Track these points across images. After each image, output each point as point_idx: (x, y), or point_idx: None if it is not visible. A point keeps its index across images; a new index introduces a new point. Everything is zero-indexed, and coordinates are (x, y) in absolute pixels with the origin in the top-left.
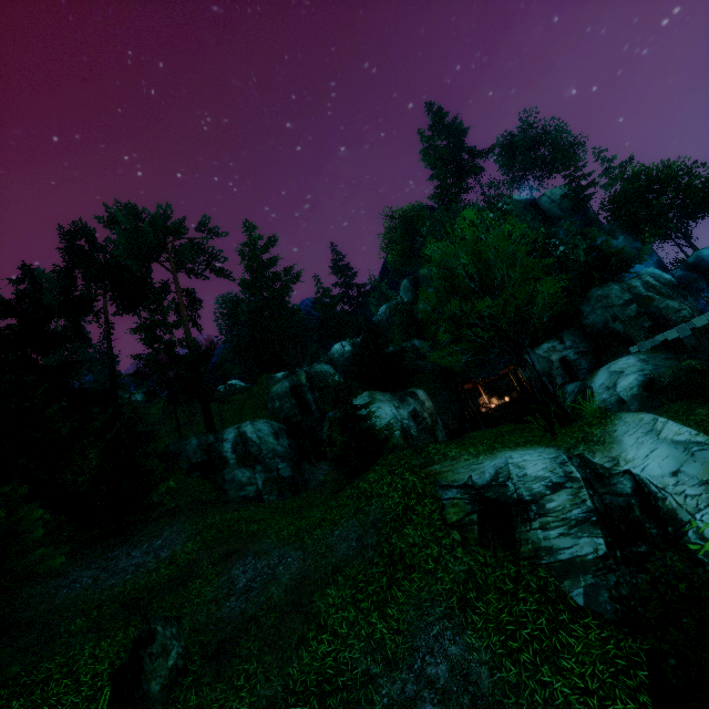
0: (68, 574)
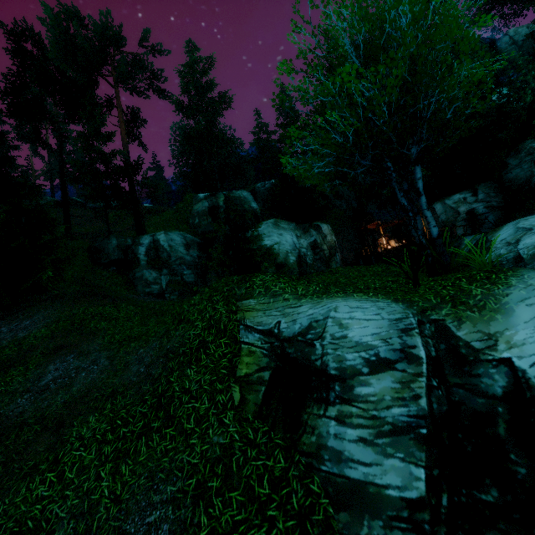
0: None
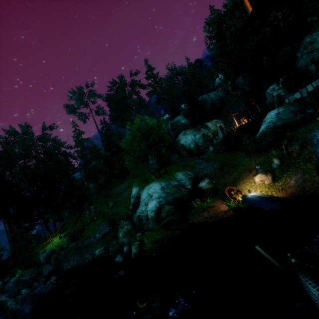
0: (116, 187)
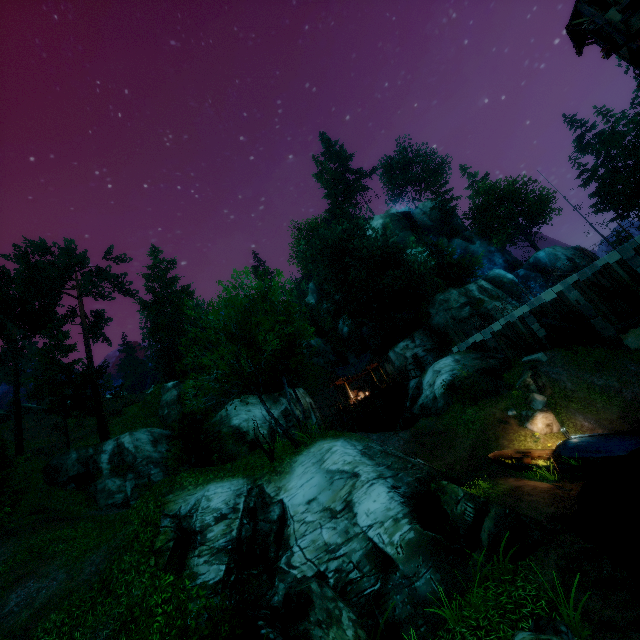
0: None
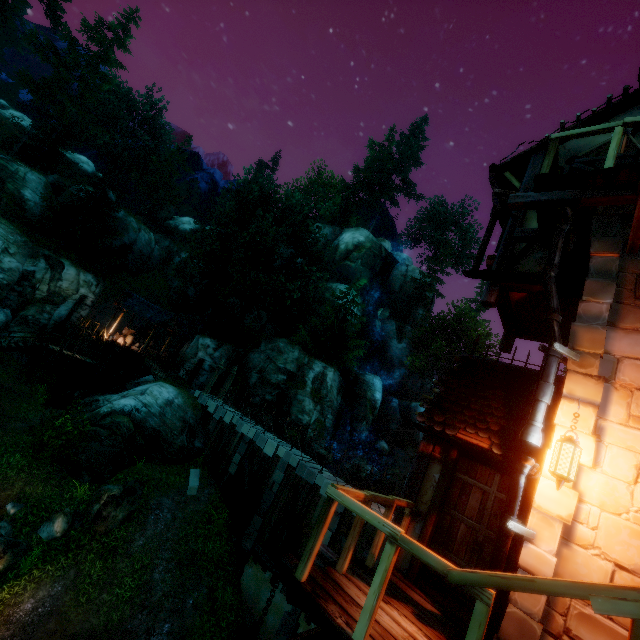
0: None
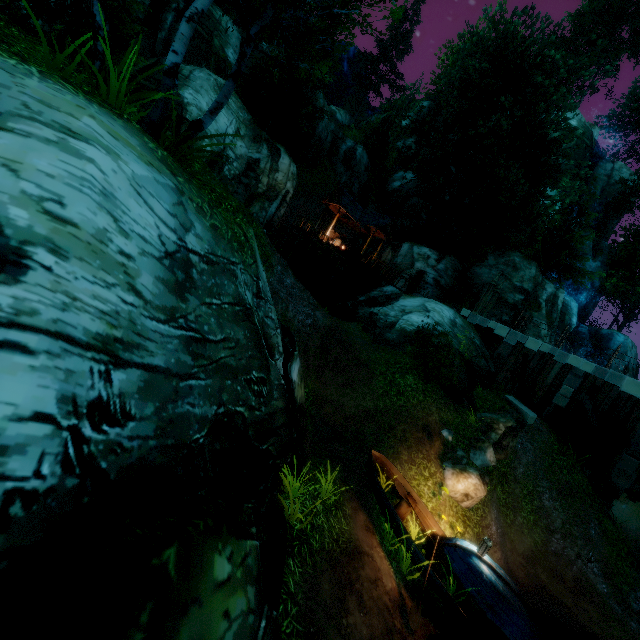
0: None
